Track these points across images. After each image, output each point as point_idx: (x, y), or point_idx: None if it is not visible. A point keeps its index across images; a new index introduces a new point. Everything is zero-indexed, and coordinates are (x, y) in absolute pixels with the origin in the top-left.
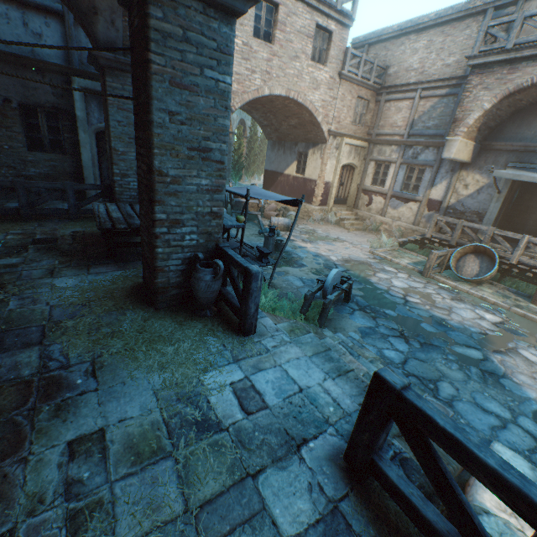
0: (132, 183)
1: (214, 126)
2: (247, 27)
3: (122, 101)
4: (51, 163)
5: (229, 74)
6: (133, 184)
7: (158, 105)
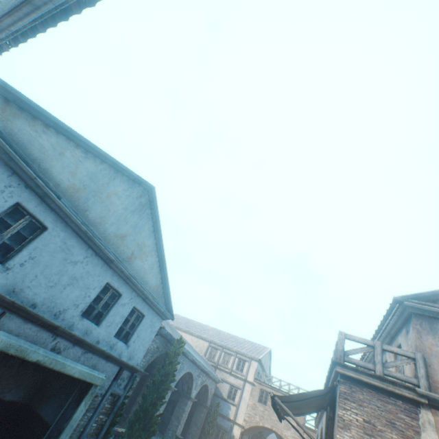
0: (190, 436)
1: (181, 413)
2: (255, 397)
3: (198, 412)
4: (185, 428)
5: (186, 406)
6: (190, 437)
7: (176, 408)
